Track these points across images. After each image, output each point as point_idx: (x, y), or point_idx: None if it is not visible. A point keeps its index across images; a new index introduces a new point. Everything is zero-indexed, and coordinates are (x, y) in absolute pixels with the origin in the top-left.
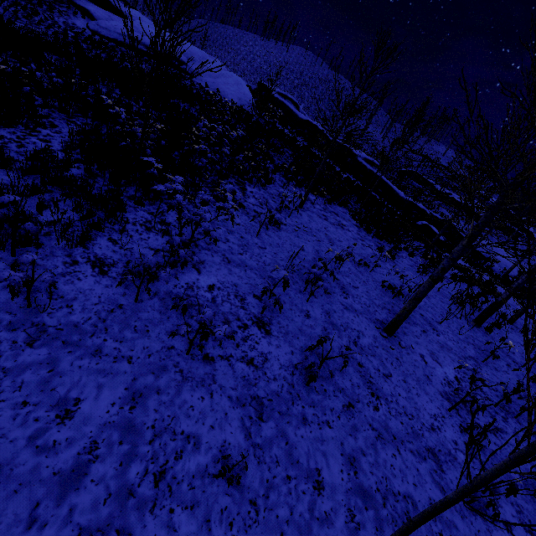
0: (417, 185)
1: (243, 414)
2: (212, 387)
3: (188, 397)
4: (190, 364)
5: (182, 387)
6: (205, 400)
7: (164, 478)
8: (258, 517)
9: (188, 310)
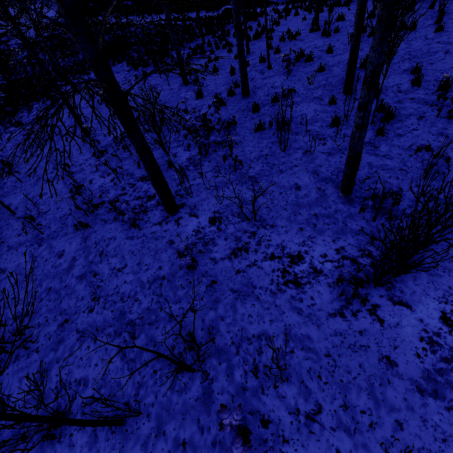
0: None
1: None
2: None
3: None
4: None
5: None
6: None
7: None
8: None
9: None
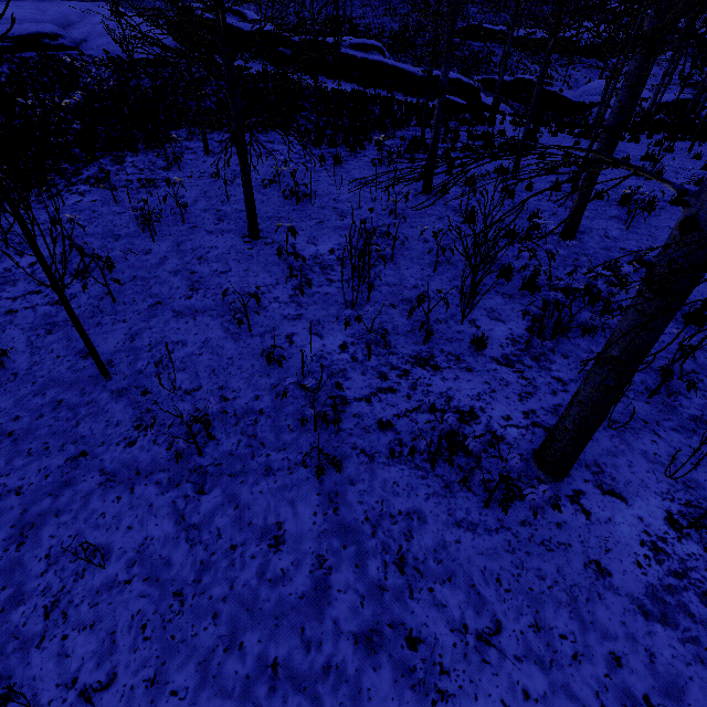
0: (479, 45)
1: (32, 335)
2: (7, 327)
3: None
4: None
5: None
6: None
7: None
8: (16, 379)
9: (2, 287)
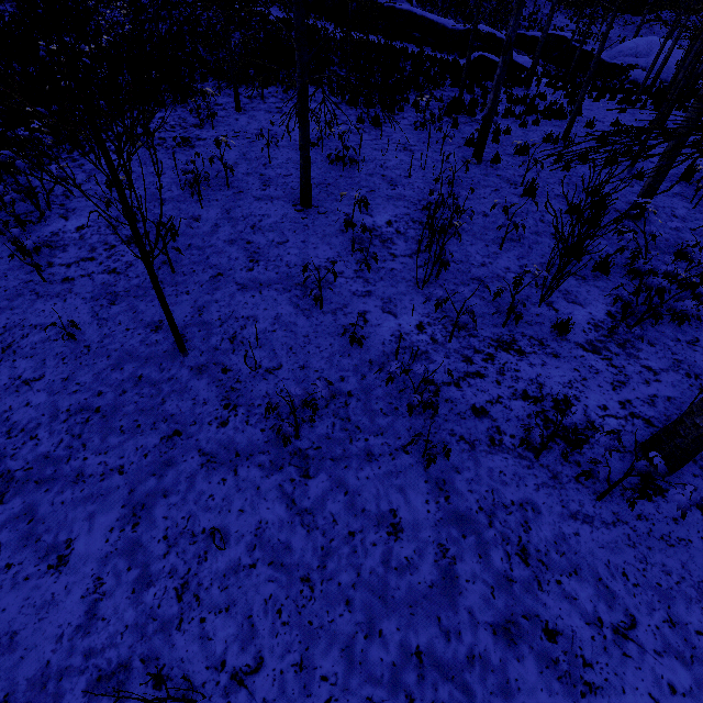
0: None
1: (94, 305)
2: (67, 296)
3: (42, 306)
4: (48, 288)
5: (36, 302)
6: (58, 305)
7: (11, 349)
8: (90, 352)
9: (52, 252)
